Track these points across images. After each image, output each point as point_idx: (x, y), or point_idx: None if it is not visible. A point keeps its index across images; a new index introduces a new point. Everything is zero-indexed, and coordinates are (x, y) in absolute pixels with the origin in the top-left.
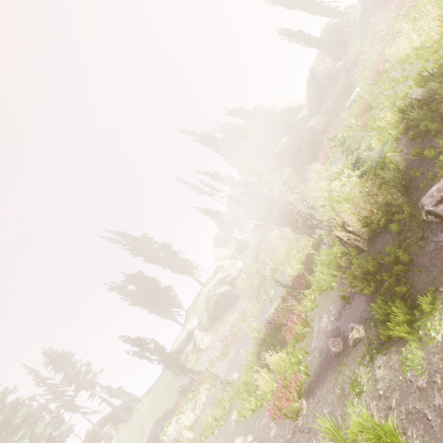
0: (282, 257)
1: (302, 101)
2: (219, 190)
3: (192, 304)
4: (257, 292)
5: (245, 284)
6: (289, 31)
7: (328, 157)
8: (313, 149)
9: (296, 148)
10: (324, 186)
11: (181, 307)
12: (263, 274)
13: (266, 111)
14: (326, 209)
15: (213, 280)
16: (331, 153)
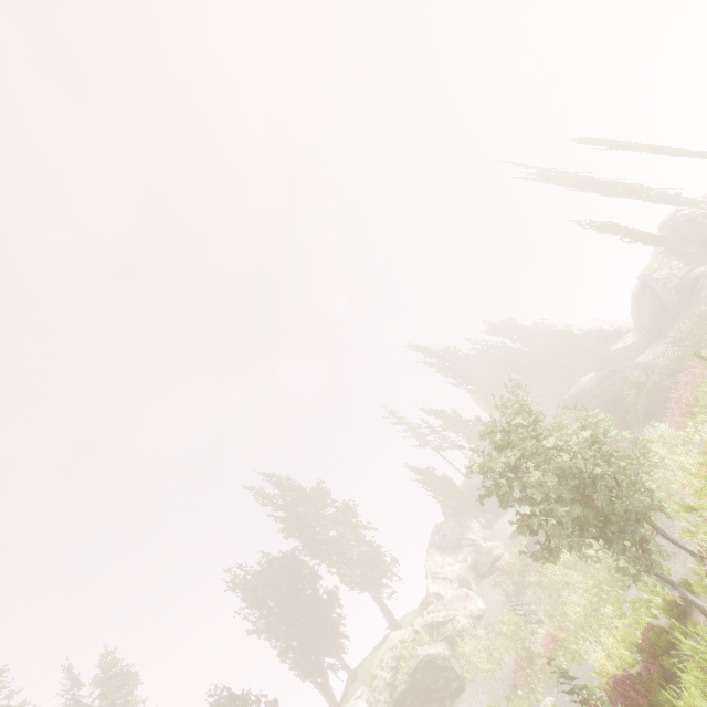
0: (578, 615)
1: (624, 323)
2: (456, 444)
3: (365, 663)
4: (508, 688)
5: (482, 656)
6: (601, 223)
7: (691, 414)
8: (653, 398)
9: (613, 394)
10: (691, 465)
11: (342, 660)
12: (527, 644)
13: (555, 330)
14: (700, 517)
15: (416, 621)
16: (700, 406)
